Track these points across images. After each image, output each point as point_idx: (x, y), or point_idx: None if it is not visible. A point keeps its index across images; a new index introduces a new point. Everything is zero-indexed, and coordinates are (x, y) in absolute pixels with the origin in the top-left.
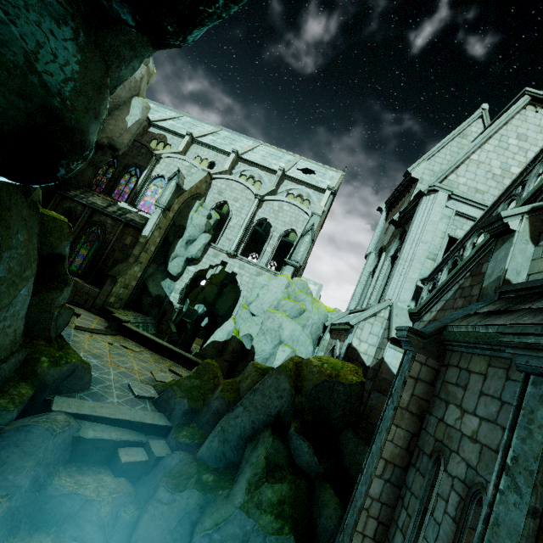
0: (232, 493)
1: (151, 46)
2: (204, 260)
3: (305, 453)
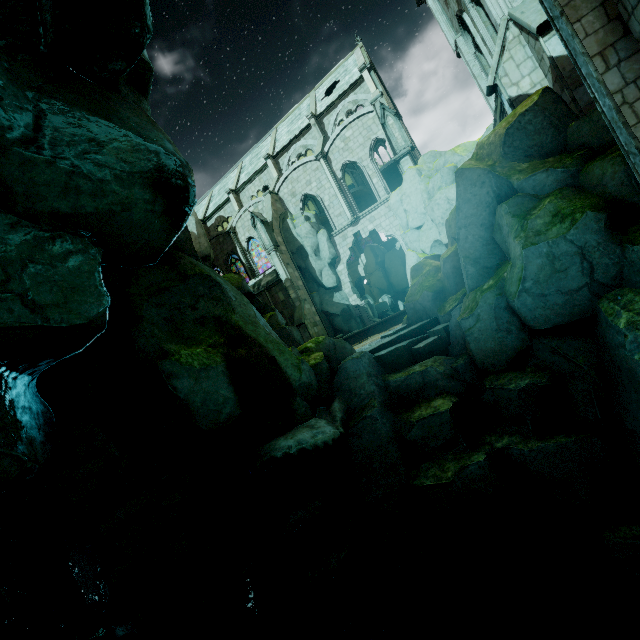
0: (512, 261)
1: (143, 99)
2: (340, 251)
3: (544, 180)
